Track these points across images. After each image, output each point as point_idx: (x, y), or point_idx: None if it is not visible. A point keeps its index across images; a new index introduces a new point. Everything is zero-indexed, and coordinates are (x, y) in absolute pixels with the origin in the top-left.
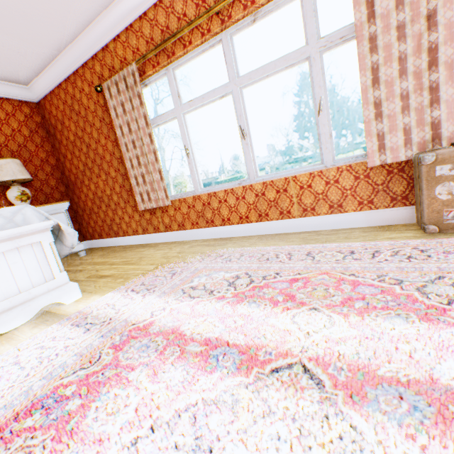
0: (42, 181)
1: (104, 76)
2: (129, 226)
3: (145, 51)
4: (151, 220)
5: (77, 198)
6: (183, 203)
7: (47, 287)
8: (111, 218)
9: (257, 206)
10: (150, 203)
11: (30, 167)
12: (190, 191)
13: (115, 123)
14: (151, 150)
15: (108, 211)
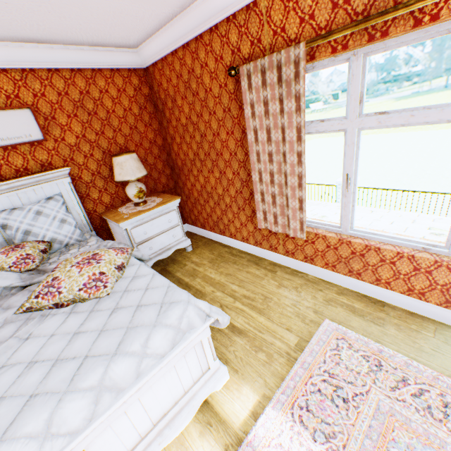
0: (151, 165)
1: (241, 51)
2: (238, 232)
3: (324, 21)
4: (268, 238)
5: (182, 184)
6: (320, 239)
7: (204, 379)
8: (217, 215)
9: (448, 290)
10: (274, 226)
11: (140, 152)
12: (332, 225)
13: (248, 123)
14: (295, 171)
15: (216, 208)
